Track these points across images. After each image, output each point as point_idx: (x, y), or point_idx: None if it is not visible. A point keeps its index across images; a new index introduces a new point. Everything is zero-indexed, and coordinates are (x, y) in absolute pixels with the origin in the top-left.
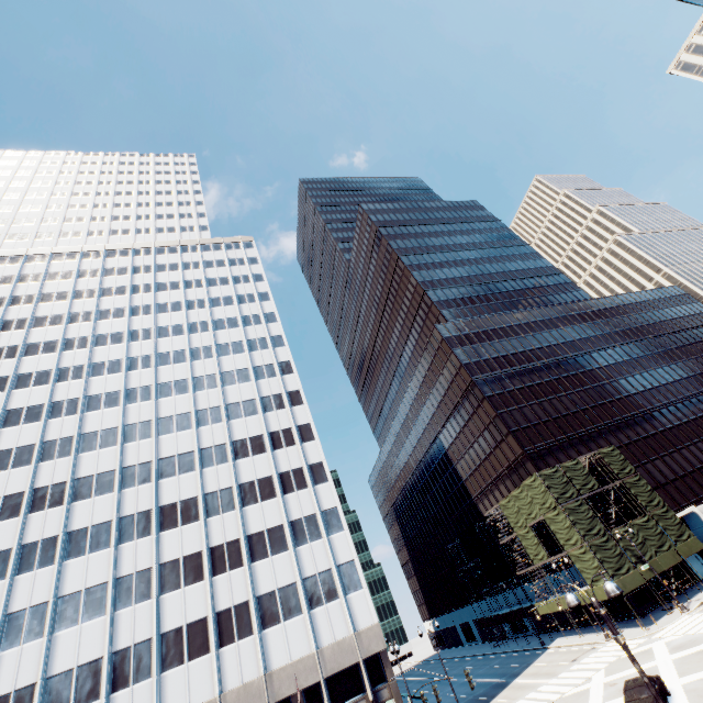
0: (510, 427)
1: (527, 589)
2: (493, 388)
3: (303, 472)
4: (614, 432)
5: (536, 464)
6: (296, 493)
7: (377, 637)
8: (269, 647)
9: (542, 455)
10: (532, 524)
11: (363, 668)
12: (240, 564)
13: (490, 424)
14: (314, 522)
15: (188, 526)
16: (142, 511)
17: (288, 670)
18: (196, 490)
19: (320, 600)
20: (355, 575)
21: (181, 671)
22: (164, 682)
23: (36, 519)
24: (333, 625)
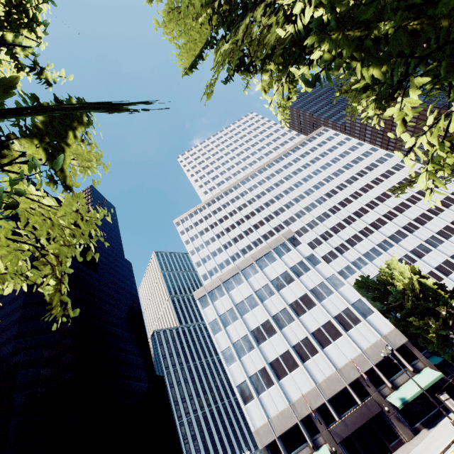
0: None
1: None
2: None
3: None
4: None
5: None
6: None
7: None
8: None
9: None
10: None
11: None
12: None
13: None
14: None
15: (431, 221)
16: (406, 223)
17: None
18: (420, 211)
19: None
20: None
21: None
22: None
23: (371, 238)
24: None
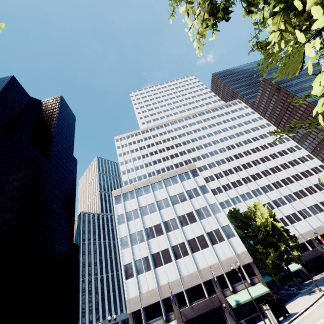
0: None
1: None
2: None
3: (318, 168)
4: None
5: None
6: (319, 173)
7: None
8: None
9: None
10: None
11: None
12: (316, 191)
13: None
14: None
15: (292, 184)
16: (275, 181)
17: None
18: (287, 175)
19: None
20: None
21: (319, 215)
22: (316, 217)
23: (248, 185)
24: None
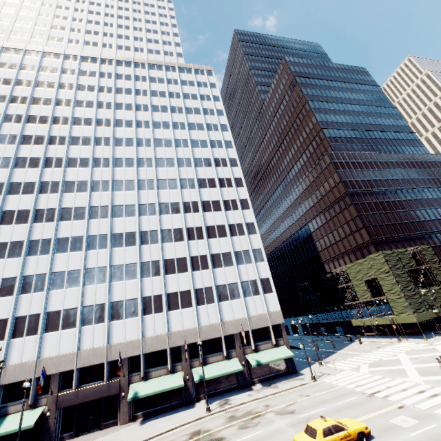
0: (365, 224)
1: (344, 313)
2: (358, 199)
3: (242, 226)
4: (427, 238)
5: (377, 247)
6: (238, 237)
7: (279, 317)
8: (223, 310)
9: (381, 243)
10: (366, 279)
11: (271, 329)
12: (207, 267)
13: (350, 220)
14: (248, 254)
15: (178, 243)
16: (152, 230)
17: (232, 322)
18: (181, 224)
19: (250, 293)
20: (269, 285)
21: (178, 312)
22: (169, 315)
23: (94, 223)
24: (256, 307)
